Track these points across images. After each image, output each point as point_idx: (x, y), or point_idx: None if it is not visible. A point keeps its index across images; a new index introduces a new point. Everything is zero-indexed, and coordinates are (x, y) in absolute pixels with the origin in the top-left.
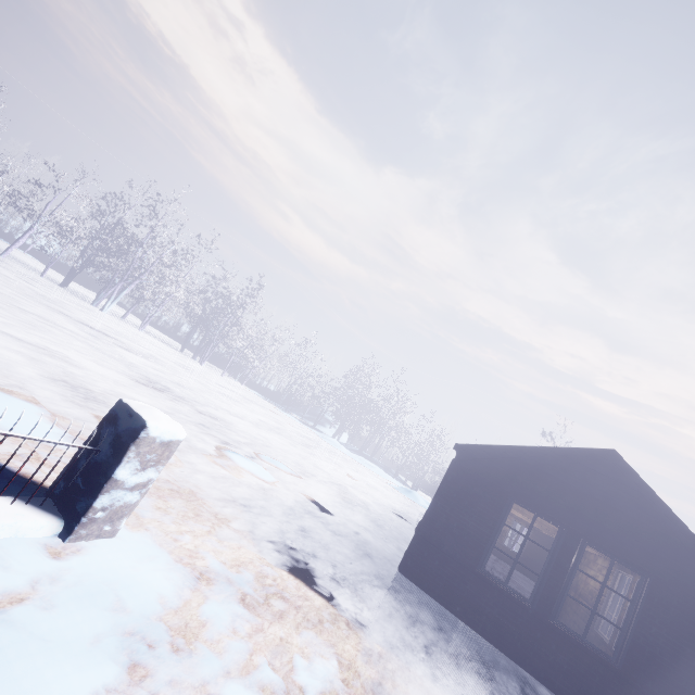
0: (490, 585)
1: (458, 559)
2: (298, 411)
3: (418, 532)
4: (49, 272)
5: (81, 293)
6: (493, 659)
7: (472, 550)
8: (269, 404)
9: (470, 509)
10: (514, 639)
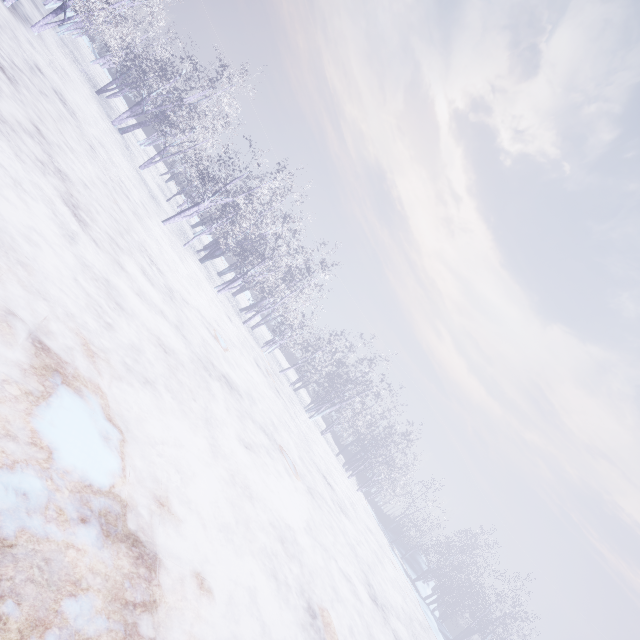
0: None
1: None
2: (398, 543)
3: None
4: (281, 358)
5: (295, 385)
6: None
7: None
8: (383, 536)
9: None
10: None
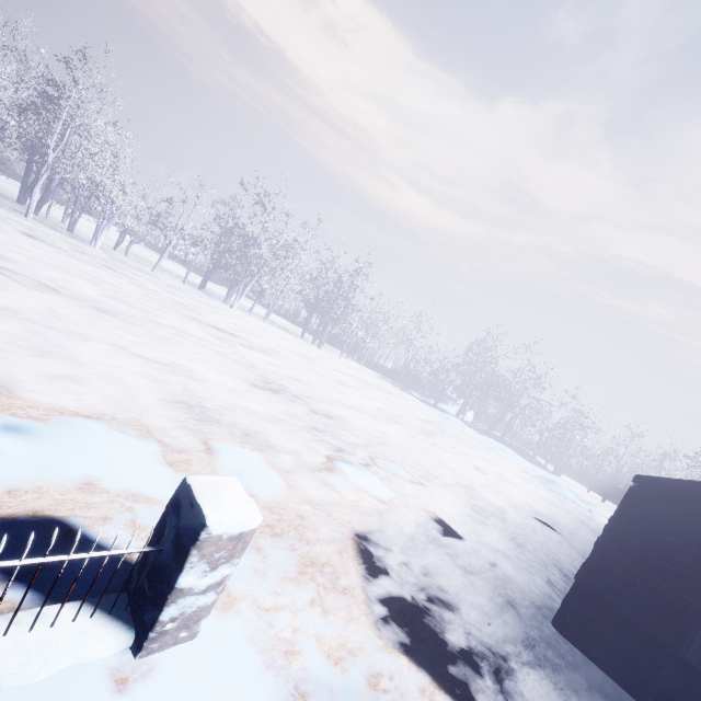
0: None
1: (646, 632)
2: (417, 388)
3: (580, 583)
4: (192, 277)
5: (216, 293)
6: None
7: (670, 623)
8: (387, 384)
9: (663, 565)
10: None
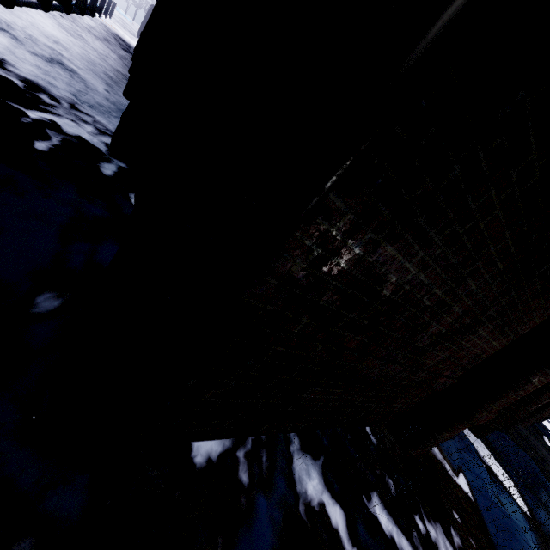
0: None
1: None
2: None
3: (142, 28)
4: None
5: None
6: None
7: None
8: None
9: None
10: None
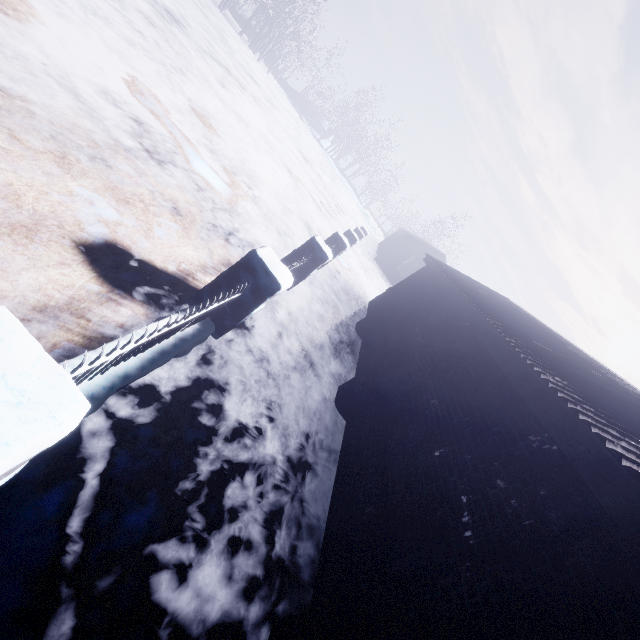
0: (396, 271)
1: (391, 263)
2: (305, 113)
3: (384, 253)
4: None
5: None
6: (389, 284)
7: (396, 262)
8: (295, 112)
9: (402, 253)
10: (395, 282)
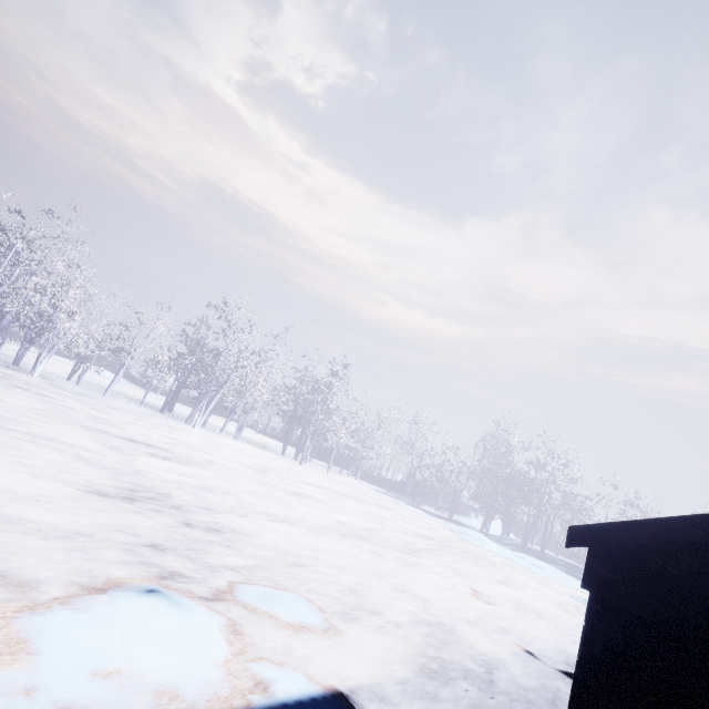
0: None
1: None
2: (431, 501)
3: None
4: None
5: None
6: None
7: None
8: (387, 498)
9: None
10: None
